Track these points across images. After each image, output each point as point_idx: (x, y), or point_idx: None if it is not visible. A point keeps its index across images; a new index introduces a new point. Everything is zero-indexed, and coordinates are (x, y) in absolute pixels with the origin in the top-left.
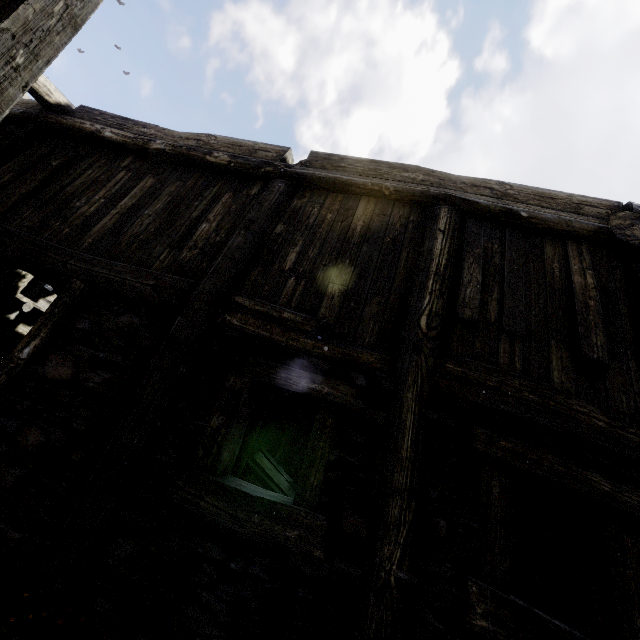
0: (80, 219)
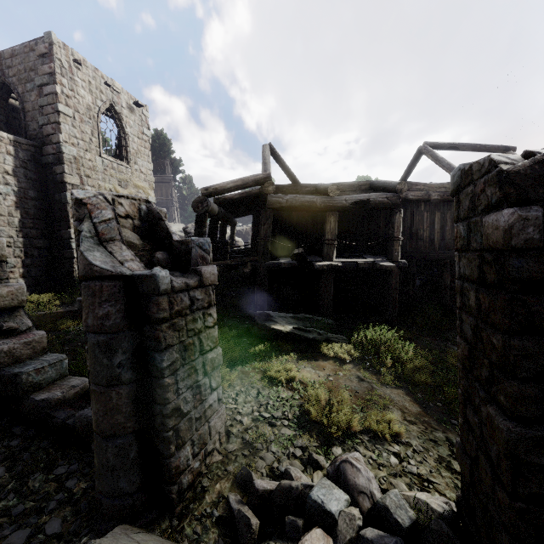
0: (427, 239)
